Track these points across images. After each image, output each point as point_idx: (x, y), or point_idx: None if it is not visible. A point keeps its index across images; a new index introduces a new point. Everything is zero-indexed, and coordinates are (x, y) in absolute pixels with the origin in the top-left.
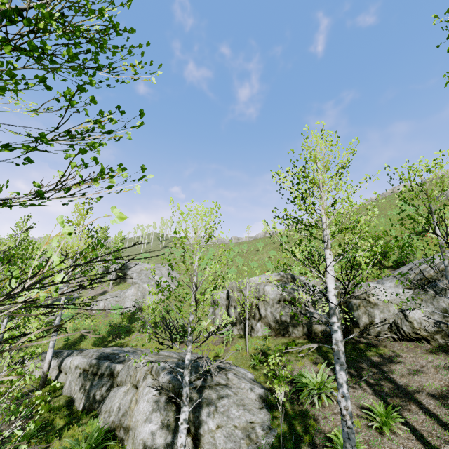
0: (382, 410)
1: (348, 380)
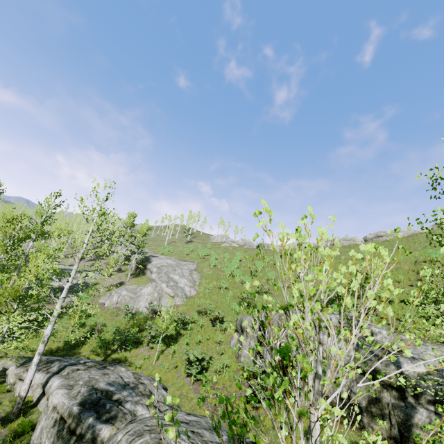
0: None
1: None
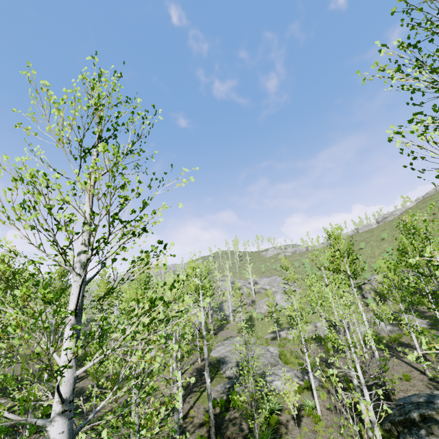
0: None
1: None
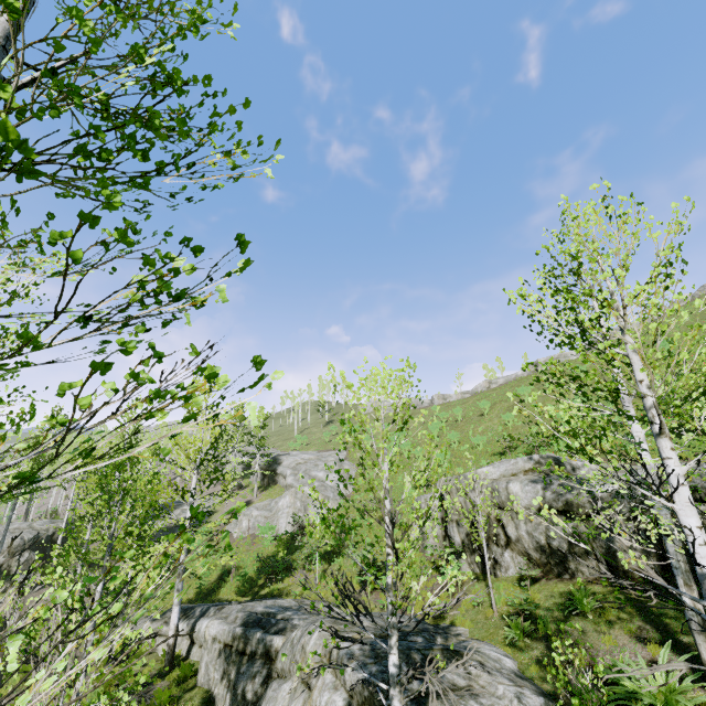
0: None
1: None
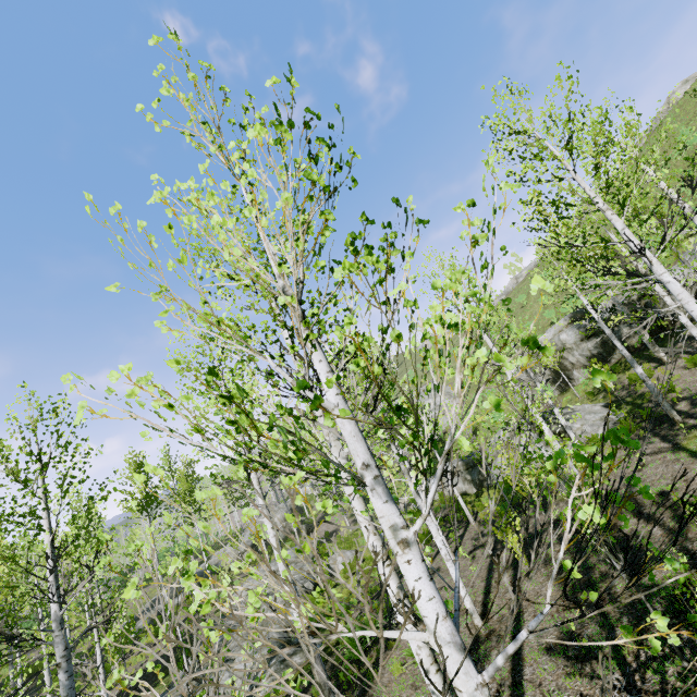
0: (689, 359)
1: (669, 360)
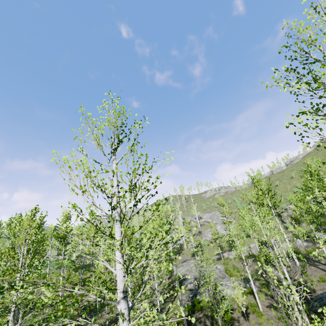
0: None
1: None
